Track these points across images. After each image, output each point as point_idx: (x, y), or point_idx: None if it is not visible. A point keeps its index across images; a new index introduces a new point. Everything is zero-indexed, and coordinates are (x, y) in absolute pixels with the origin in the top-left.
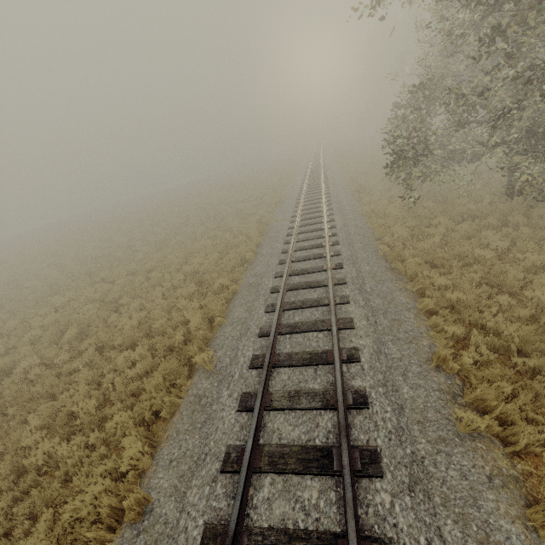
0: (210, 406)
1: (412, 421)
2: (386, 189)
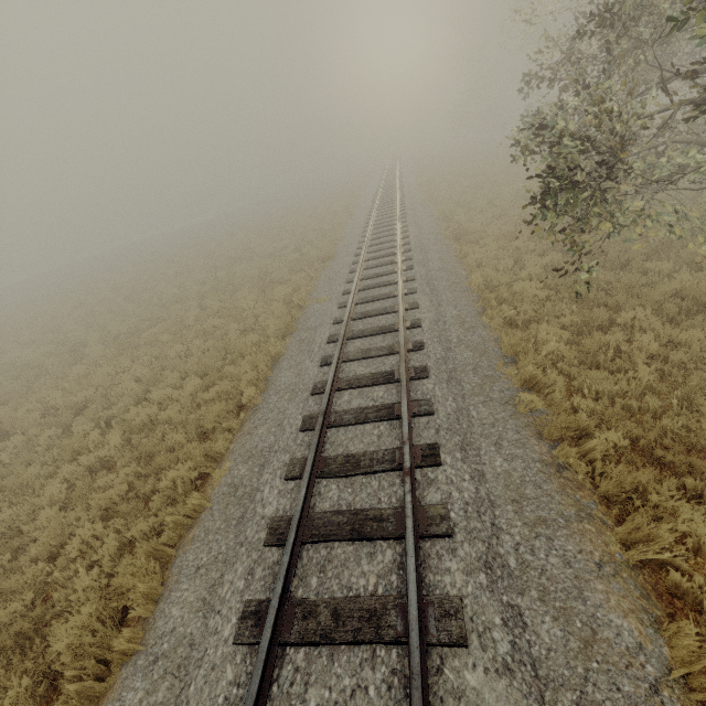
0: None
1: None
2: (505, 235)
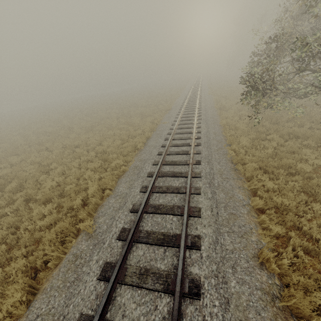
0: (81, 267)
1: (235, 319)
2: (238, 109)
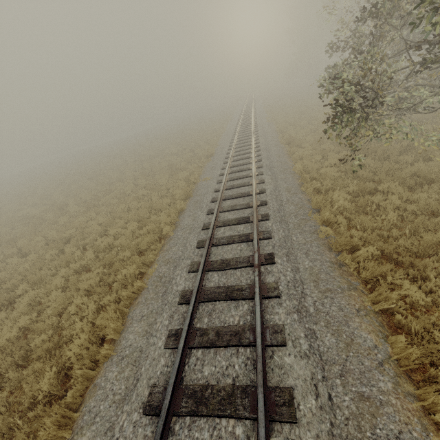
0: None
1: None
2: (317, 142)
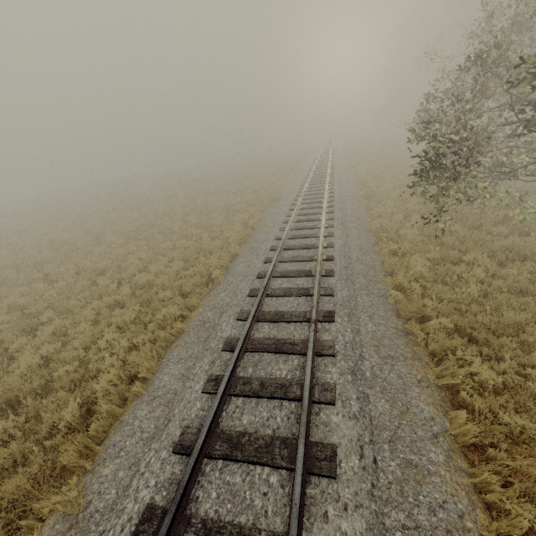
0: None
1: None
2: (401, 199)
